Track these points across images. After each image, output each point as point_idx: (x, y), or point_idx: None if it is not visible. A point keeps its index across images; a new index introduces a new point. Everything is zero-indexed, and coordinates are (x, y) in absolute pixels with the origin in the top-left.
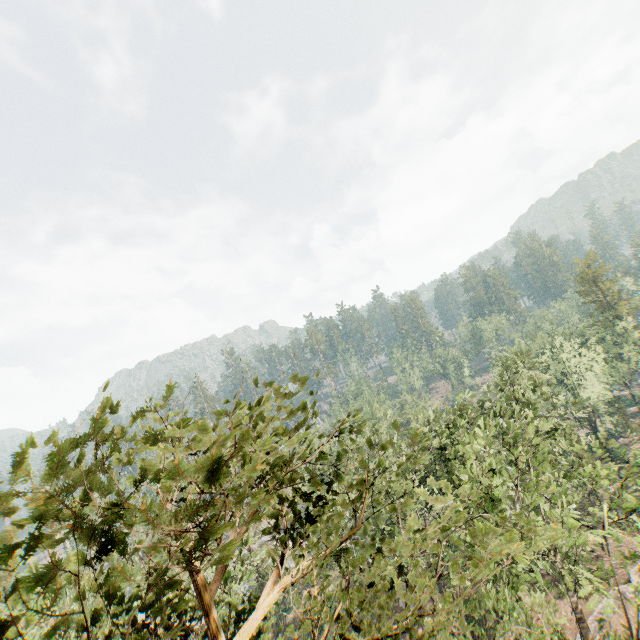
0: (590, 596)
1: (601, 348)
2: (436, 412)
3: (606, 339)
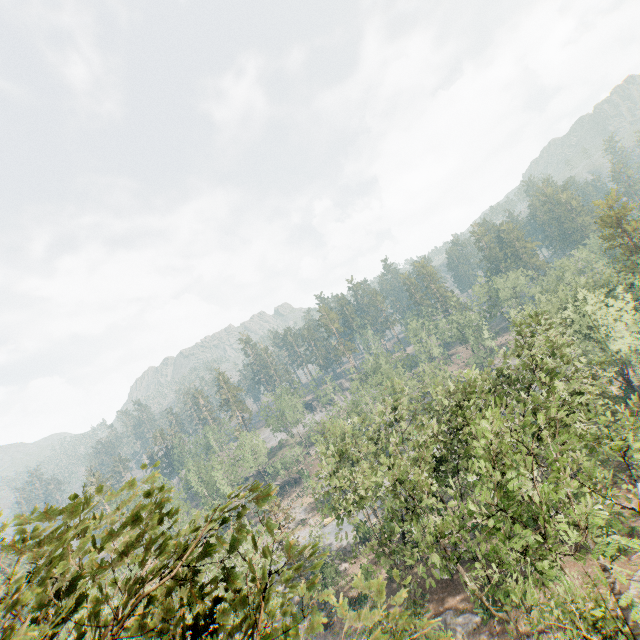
0: (632, 555)
1: (629, 296)
2: (454, 383)
3: (634, 285)
